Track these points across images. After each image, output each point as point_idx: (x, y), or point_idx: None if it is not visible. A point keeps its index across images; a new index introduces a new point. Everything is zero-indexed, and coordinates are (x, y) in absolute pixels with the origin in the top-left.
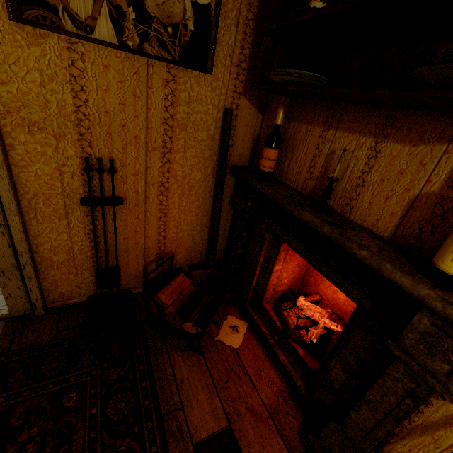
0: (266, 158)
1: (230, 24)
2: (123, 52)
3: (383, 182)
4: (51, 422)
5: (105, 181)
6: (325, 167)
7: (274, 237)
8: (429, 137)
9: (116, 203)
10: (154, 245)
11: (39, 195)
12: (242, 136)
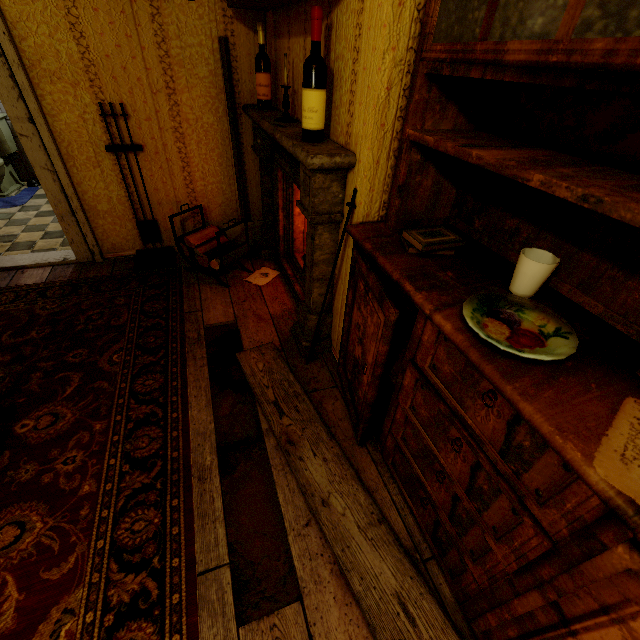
0: (258, 85)
1: None
2: None
3: None
4: (107, 309)
5: (123, 128)
6: (293, 80)
7: (286, 175)
8: None
9: (136, 149)
10: (185, 199)
11: (73, 143)
12: (247, 68)
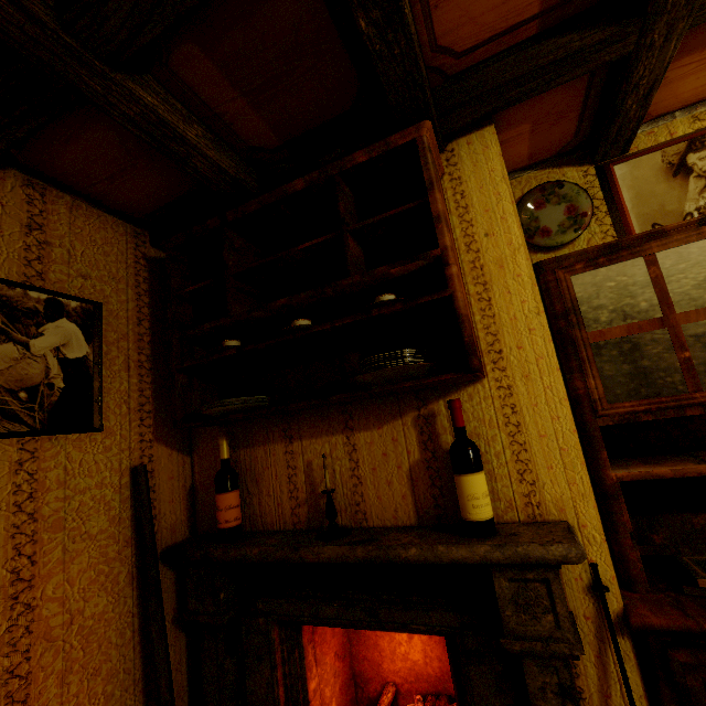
0: (226, 509)
1: (118, 370)
2: None
3: (376, 470)
4: None
5: None
6: (309, 483)
7: (285, 628)
8: (385, 418)
9: None
10: None
11: None
12: (168, 495)
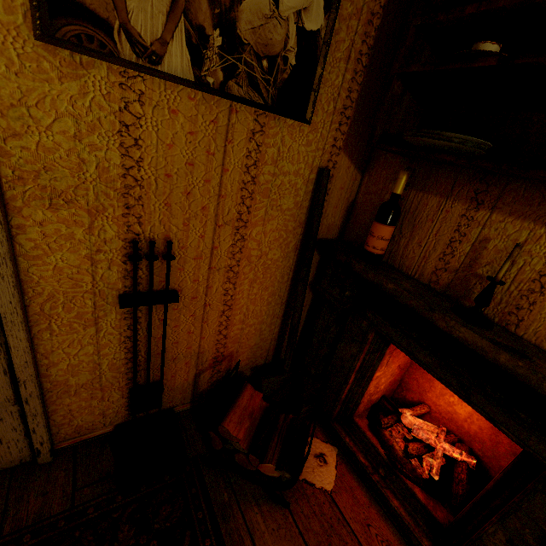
0: (378, 238)
1: (339, 59)
2: (199, 91)
3: None
4: None
5: (155, 269)
6: (471, 258)
7: (378, 337)
8: None
9: (170, 300)
10: (211, 348)
11: (58, 296)
12: (335, 201)
